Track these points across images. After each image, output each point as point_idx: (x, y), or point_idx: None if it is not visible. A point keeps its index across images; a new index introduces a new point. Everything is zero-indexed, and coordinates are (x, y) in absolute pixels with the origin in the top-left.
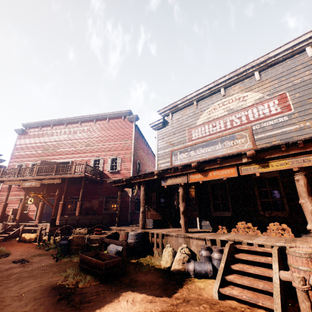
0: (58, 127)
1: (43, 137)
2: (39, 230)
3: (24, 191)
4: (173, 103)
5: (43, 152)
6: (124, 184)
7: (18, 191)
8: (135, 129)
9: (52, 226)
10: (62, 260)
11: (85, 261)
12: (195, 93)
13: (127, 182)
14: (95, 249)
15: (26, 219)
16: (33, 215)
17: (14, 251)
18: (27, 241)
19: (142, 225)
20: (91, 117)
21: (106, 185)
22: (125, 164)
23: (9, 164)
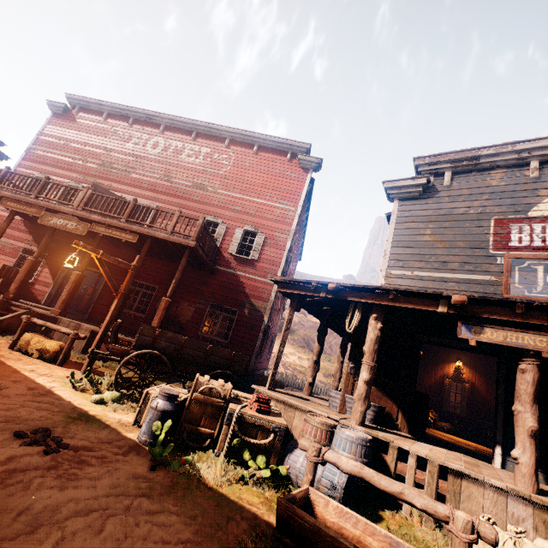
0: (144, 128)
1: (107, 138)
2: (70, 338)
3: (35, 235)
4: (468, 150)
5: (99, 169)
6: (319, 295)
7: (23, 231)
8: (307, 187)
9: (115, 342)
10: (166, 467)
11: (316, 542)
12: (547, 142)
13: (331, 295)
14: (251, 453)
15: (25, 294)
16: (43, 291)
17: (6, 379)
18: (32, 353)
19: (362, 416)
20: (223, 132)
21: (219, 282)
22: (270, 250)
23: (17, 168)
